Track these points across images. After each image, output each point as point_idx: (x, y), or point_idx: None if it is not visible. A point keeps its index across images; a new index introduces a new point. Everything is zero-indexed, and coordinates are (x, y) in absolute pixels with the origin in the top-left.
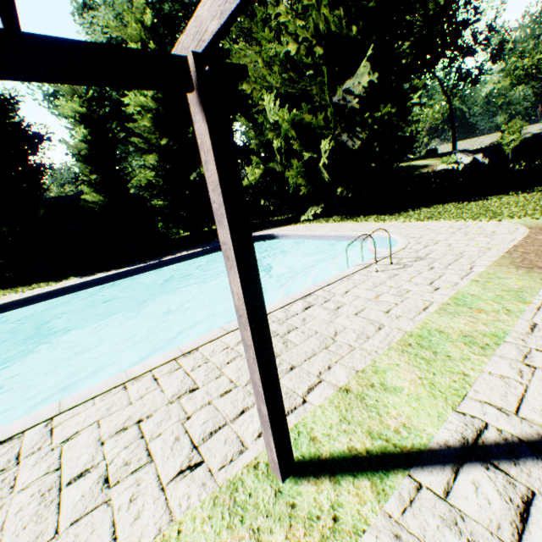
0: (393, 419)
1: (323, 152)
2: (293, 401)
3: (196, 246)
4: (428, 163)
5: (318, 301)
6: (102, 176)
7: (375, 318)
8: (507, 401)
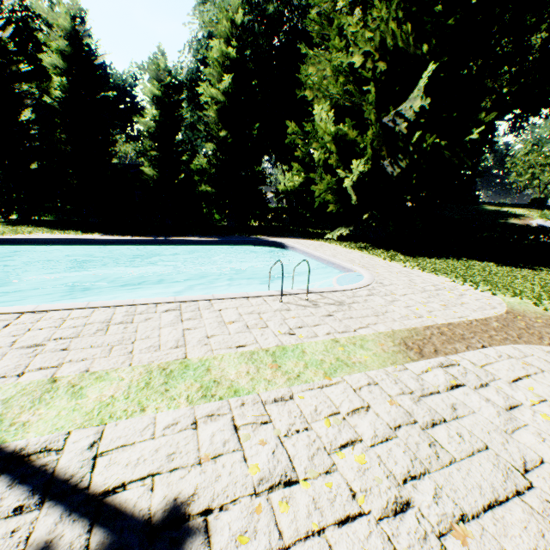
0: (30, 415)
1: (355, 172)
2: (12, 372)
3: (214, 235)
4: (522, 213)
5: (189, 308)
6: (162, 154)
7: (192, 338)
8: (118, 443)
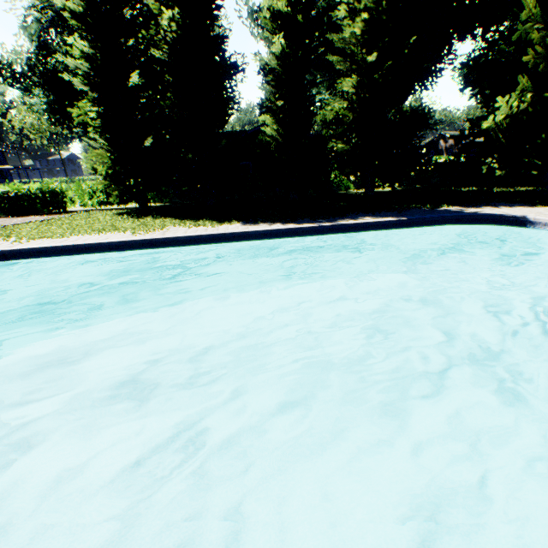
0: None
1: None
2: None
3: (381, 211)
4: None
5: None
6: (286, 104)
7: None
8: None
